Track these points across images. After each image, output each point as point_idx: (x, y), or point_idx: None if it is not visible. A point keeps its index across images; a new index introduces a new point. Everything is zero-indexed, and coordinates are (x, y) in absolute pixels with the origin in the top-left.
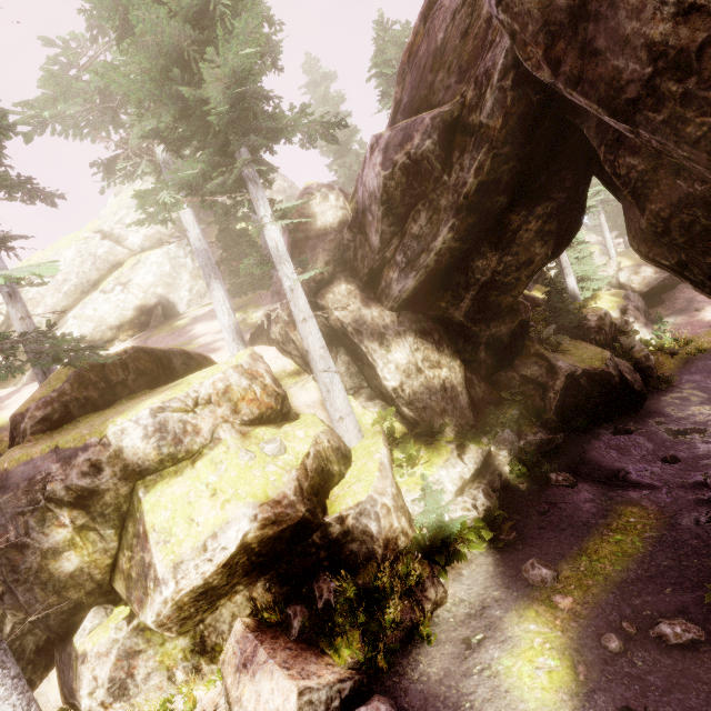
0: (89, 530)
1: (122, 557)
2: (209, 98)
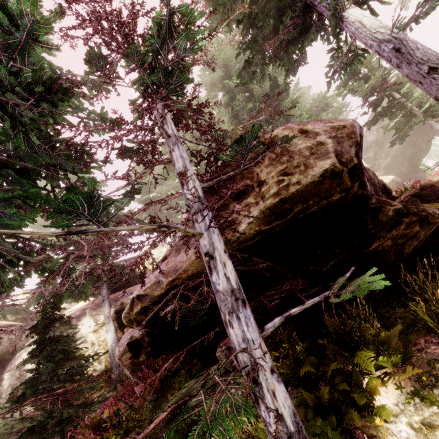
0: None
1: None
2: None
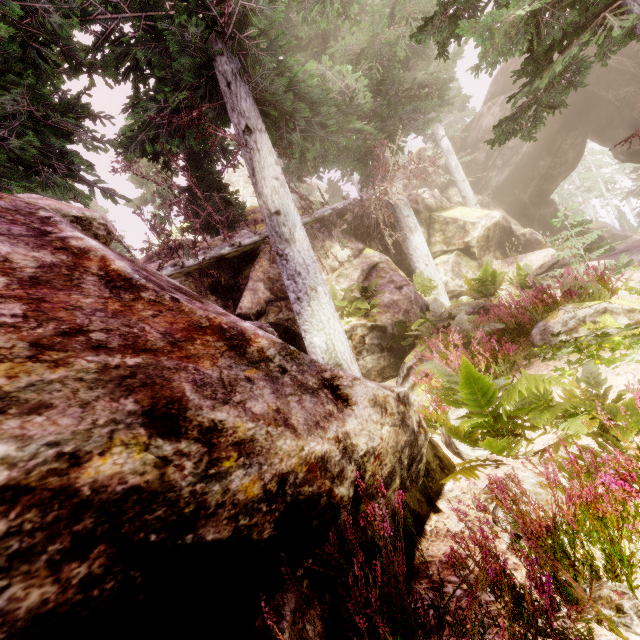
0: None
1: (434, 238)
2: None
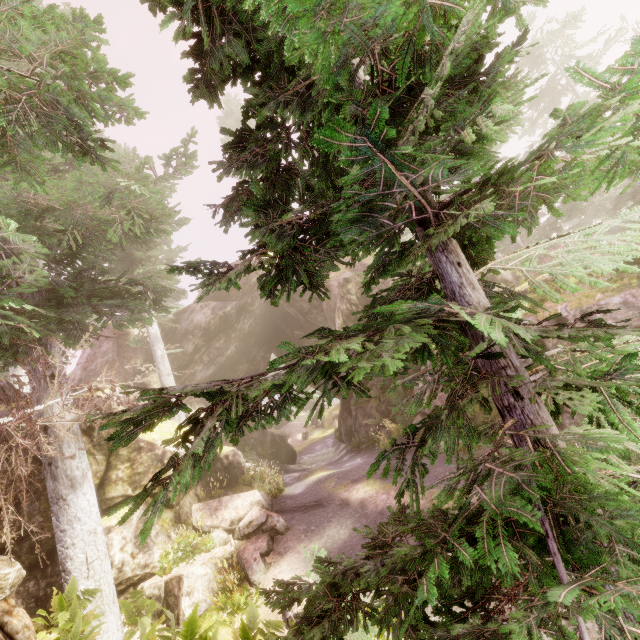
0: (89, 454)
1: (116, 471)
2: (136, 259)
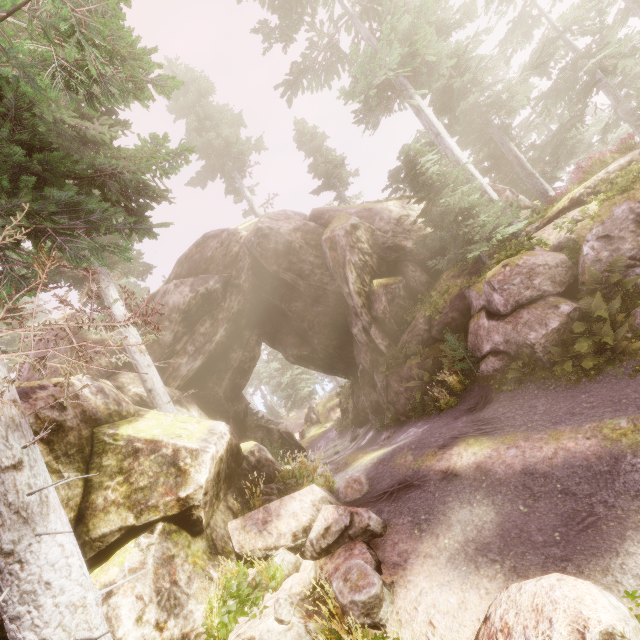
0: (51, 472)
1: (103, 492)
2: None
